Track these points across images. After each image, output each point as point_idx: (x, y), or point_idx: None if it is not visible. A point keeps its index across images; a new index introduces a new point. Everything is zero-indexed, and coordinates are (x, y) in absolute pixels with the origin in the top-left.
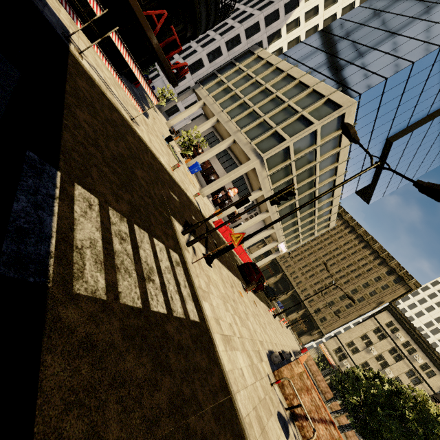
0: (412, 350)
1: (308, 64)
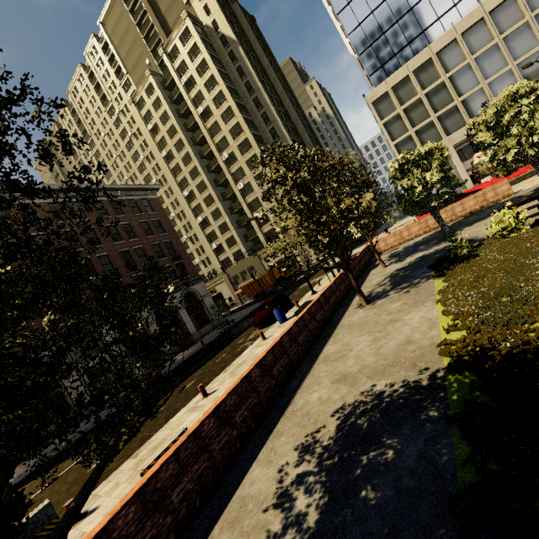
0: None
1: None
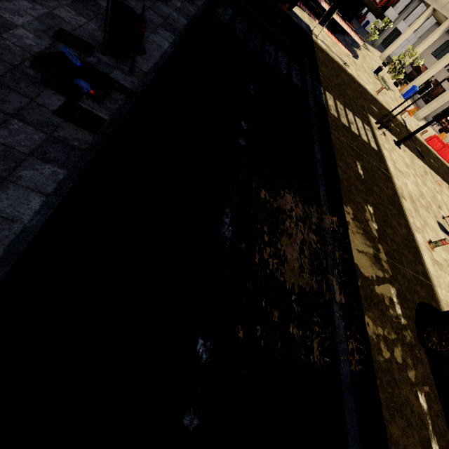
0: None
1: None
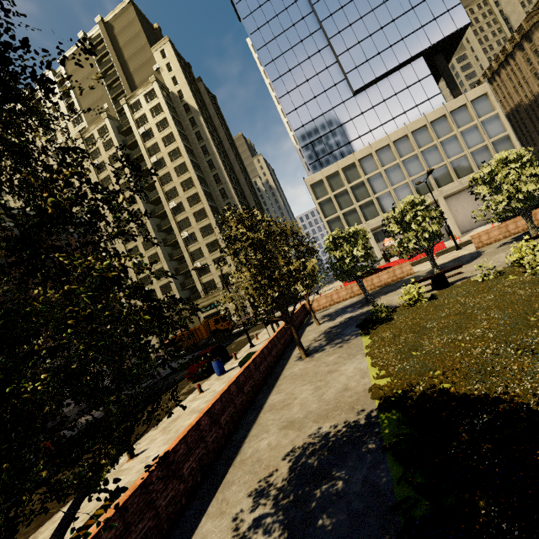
0: None
1: None
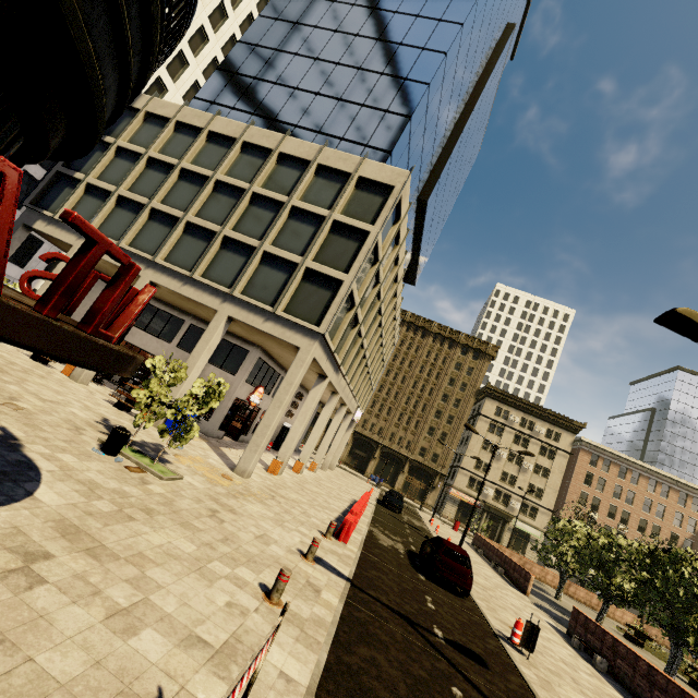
0: (531, 425)
1: (263, 113)
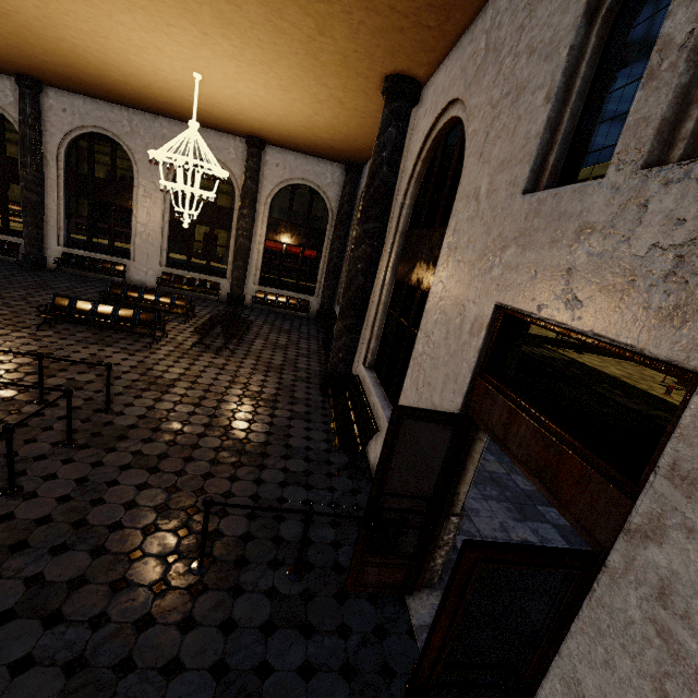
0: None
1: None
